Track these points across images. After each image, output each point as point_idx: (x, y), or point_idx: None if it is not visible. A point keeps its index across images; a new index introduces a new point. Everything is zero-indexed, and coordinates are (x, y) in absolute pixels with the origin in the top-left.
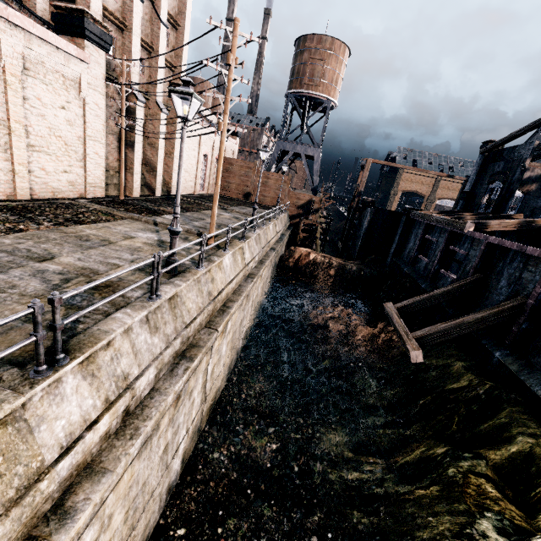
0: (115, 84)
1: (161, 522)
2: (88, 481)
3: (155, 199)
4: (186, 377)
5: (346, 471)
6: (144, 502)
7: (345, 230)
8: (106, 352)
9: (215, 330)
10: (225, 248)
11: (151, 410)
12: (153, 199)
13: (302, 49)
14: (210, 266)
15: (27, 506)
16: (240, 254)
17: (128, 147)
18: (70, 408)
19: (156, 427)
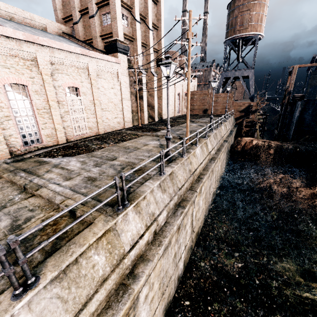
0: (132, 70)
1: (176, 295)
2: (142, 263)
3: (155, 123)
4: (182, 217)
5: (298, 291)
6: (167, 281)
7: (279, 121)
8: (144, 201)
9: (195, 192)
10: (196, 144)
11: (166, 233)
12: (154, 123)
13: (232, 9)
14: (189, 155)
15: (121, 269)
16: (205, 147)
17: (140, 99)
18: (132, 227)
19: (169, 242)
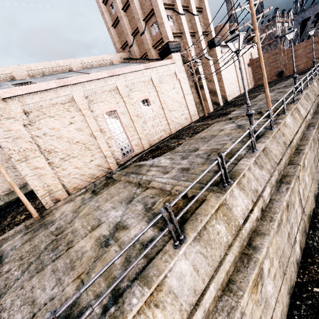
0: (187, 63)
1: (299, 280)
2: (258, 237)
3: (221, 108)
4: (289, 193)
5: None
6: (285, 262)
7: None
8: (244, 179)
9: (297, 165)
10: (284, 113)
11: (275, 209)
12: (220, 108)
13: None
14: (279, 126)
15: (240, 238)
16: (296, 113)
17: (200, 89)
18: (240, 202)
19: (280, 220)
